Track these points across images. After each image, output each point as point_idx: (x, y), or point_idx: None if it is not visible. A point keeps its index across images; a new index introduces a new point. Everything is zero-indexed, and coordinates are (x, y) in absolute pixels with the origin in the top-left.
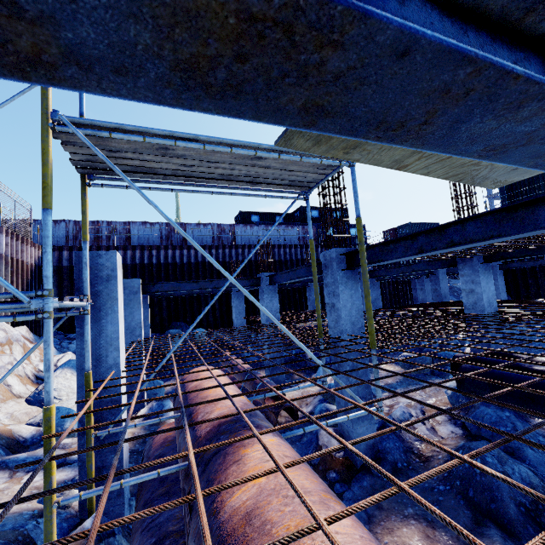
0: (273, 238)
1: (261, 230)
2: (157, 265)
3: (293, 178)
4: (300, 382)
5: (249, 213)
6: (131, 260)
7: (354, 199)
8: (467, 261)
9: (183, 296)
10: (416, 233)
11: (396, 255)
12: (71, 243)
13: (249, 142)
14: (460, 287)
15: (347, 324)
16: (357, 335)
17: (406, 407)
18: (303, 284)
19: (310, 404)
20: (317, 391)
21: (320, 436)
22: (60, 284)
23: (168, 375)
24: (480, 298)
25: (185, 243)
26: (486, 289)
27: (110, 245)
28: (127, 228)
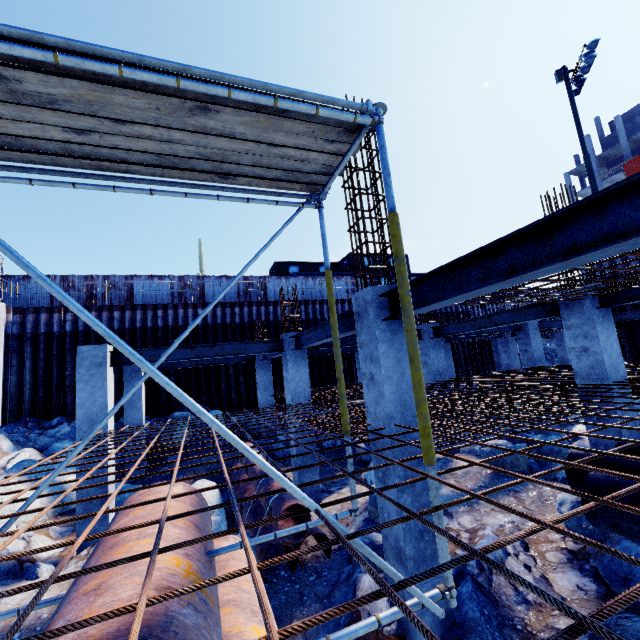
0: (315, 292)
1: (300, 282)
2: (163, 328)
3: (286, 163)
4: (239, 575)
5: (286, 263)
6: (130, 323)
7: (384, 181)
8: (575, 305)
9: (197, 368)
10: (502, 241)
11: (467, 287)
12: (57, 303)
13: (164, 60)
14: (553, 348)
15: (393, 408)
16: (411, 424)
17: (497, 536)
18: (350, 349)
19: (351, 526)
20: (363, 502)
21: (359, 592)
22: (35, 356)
23: (166, 476)
24: (600, 360)
25: (202, 300)
26: (608, 347)
27: (102, 305)
28: (129, 284)
